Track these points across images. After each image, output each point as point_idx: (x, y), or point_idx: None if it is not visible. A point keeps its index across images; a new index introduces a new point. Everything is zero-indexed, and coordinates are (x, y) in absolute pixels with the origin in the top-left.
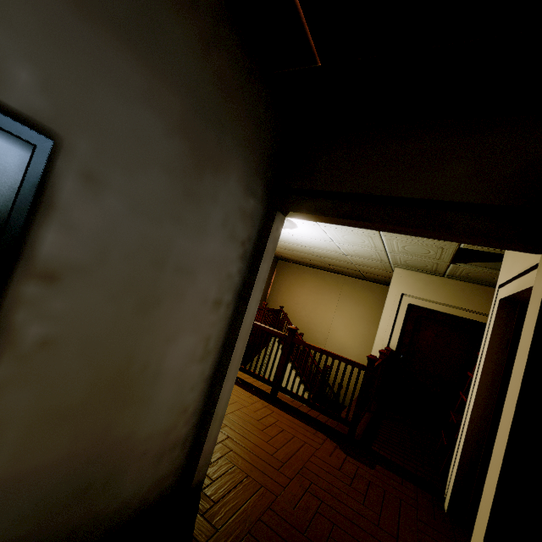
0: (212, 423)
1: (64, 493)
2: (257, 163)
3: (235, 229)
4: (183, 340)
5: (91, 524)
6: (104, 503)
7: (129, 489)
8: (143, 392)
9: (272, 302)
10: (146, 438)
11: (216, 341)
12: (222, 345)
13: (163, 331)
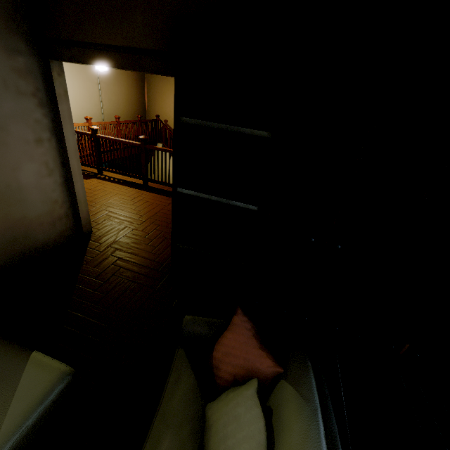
0: (80, 205)
1: (4, 241)
2: (3, 23)
3: (18, 86)
4: (26, 167)
5: (30, 251)
6: (31, 243)
7: (43, 238)
8: (17, 197)
9: (152, 113)
10: (36, 217)
11: (54, 163)
12: (61, 164)
13: (6, 166)
